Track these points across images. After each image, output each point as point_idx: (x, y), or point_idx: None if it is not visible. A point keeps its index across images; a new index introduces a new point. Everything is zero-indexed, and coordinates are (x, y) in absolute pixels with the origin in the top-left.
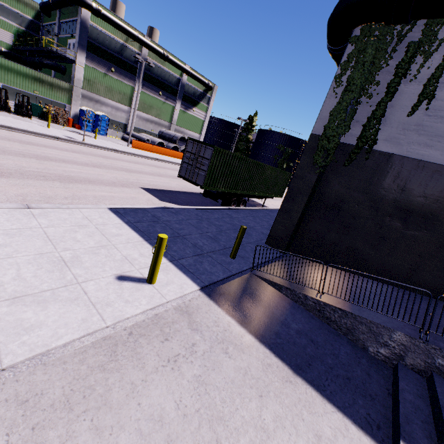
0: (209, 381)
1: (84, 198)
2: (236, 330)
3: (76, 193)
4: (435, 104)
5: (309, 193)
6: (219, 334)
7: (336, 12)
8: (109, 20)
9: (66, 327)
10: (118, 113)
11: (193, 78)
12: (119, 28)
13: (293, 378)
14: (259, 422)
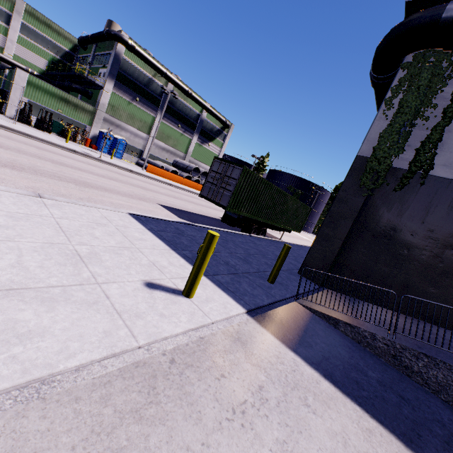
0: None
1: (101, 202)
2: (306, 372)
3: (92, 197)
4: None
5: (353, 218)
6: (288, 375)
7: (388, 38)
8: (142, 56)
9: (80, 339)
10: (136, 139)
11: (212, 115)
12: (150, 63)
13: None
14: None
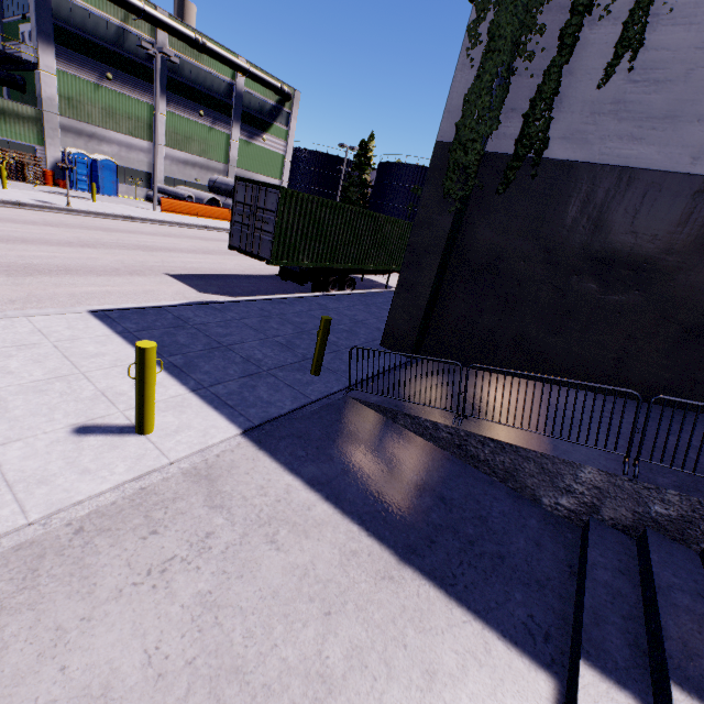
0: (227, 601)
1: (51, 299)
2: (299, 498)
3: (35, 292)
4: (644, 58)
5: (441, 249)
6: (265, 508)
7: None
8: None
9: None
10: (132, 154)
11: (254, 80)
12: None
13: (398, 571)
14: (316, 665)
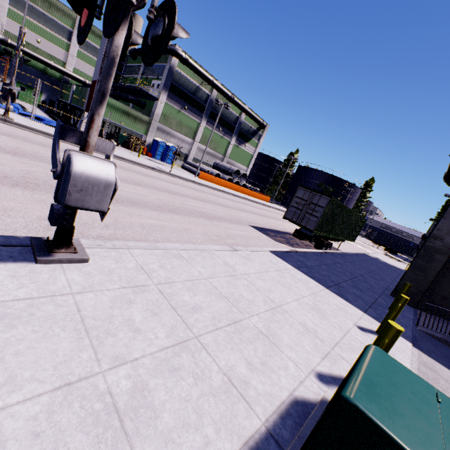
0: None
1: (236, 238)
2: None
3: (227, 232)
4: None
5: (448, 254)
6: None
7: None
8: (193, 67)
9: None
10: (182, 144)
11: (250, 117)
12: (199, 73)
13: None
14: None
